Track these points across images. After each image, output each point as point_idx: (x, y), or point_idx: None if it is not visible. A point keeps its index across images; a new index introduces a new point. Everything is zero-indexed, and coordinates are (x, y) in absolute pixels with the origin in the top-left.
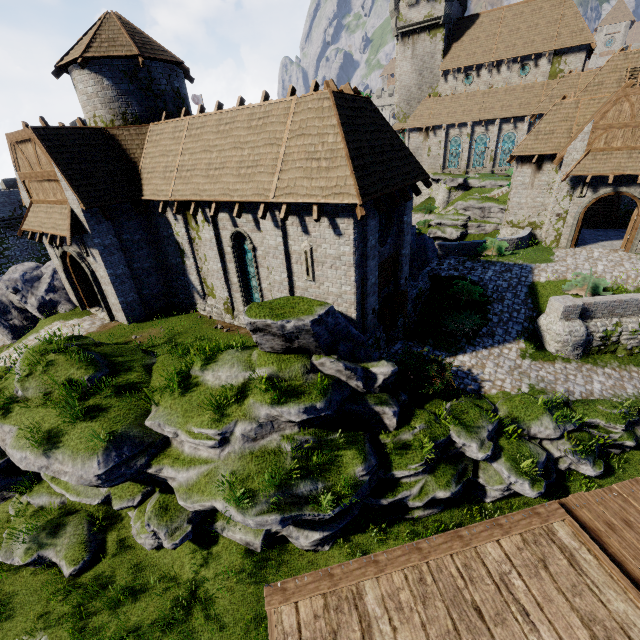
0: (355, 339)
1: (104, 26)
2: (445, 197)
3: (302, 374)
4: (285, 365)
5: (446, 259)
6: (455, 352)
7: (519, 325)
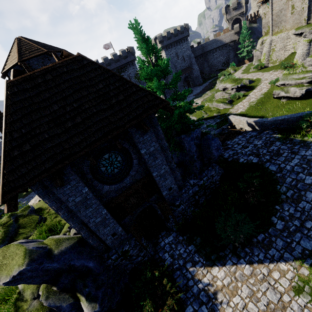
0: (79, 269)
1: (12, 49)
2: (304, 50)
3: (31, 299)
4: (25, 287)
5: (256, 138)
6: (213, 261)
7: (309, 241)
